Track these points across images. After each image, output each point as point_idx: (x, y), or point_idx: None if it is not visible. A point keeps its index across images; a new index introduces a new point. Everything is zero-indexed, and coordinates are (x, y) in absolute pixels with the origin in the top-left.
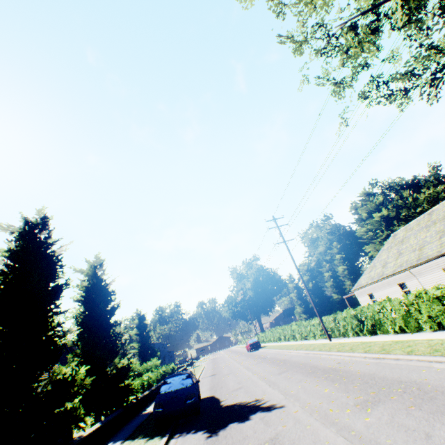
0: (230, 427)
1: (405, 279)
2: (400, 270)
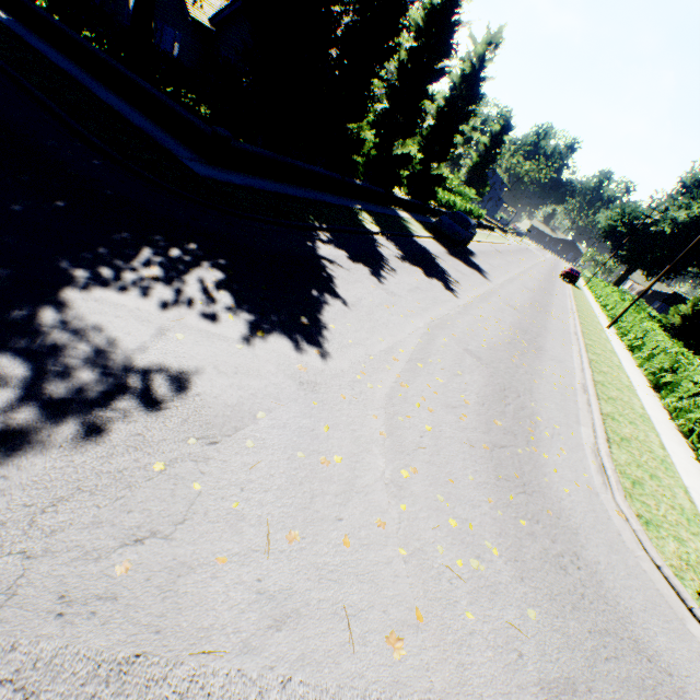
0: (458, 261)
1: None
2: None
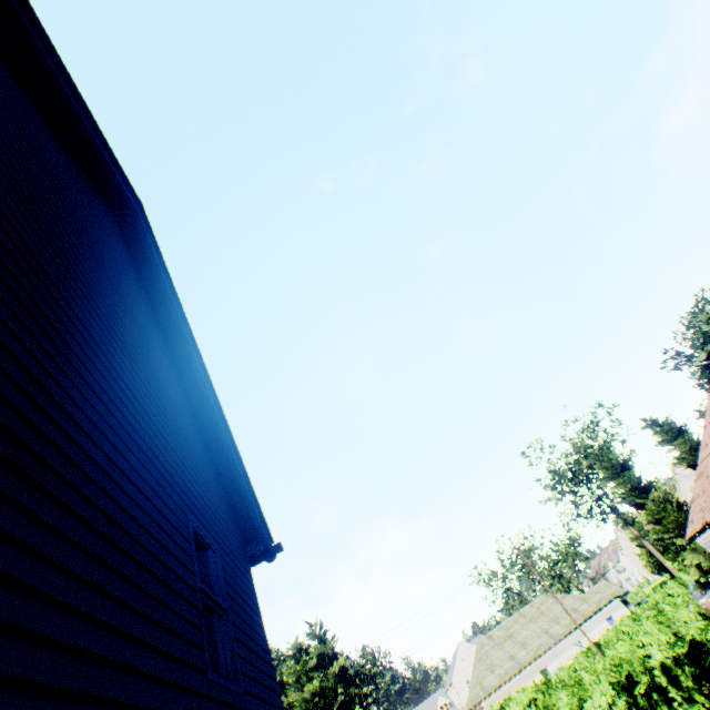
0: None
1: (547, 661)
2: (543, 650)
